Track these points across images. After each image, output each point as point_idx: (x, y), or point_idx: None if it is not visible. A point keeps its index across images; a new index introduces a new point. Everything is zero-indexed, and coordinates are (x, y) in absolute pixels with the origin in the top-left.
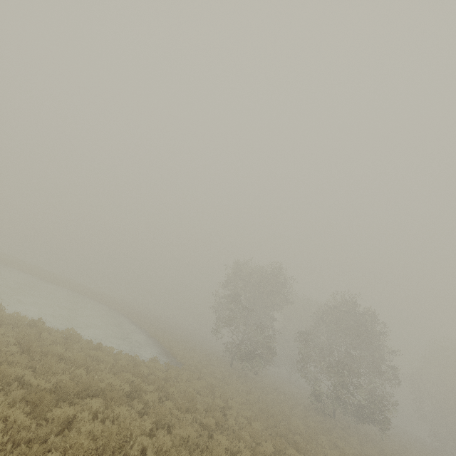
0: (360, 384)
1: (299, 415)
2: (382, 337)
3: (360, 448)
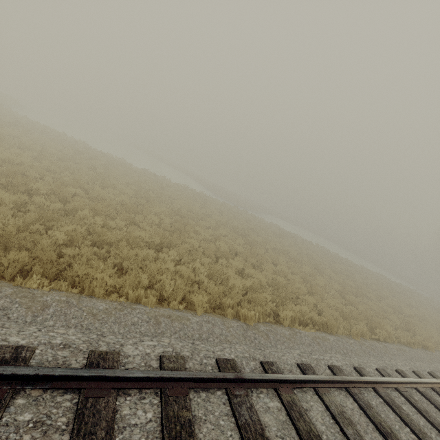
0: None
1: None
2: None
3: None
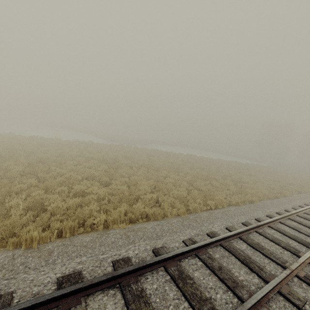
0: None
1: None
2: None
3: None
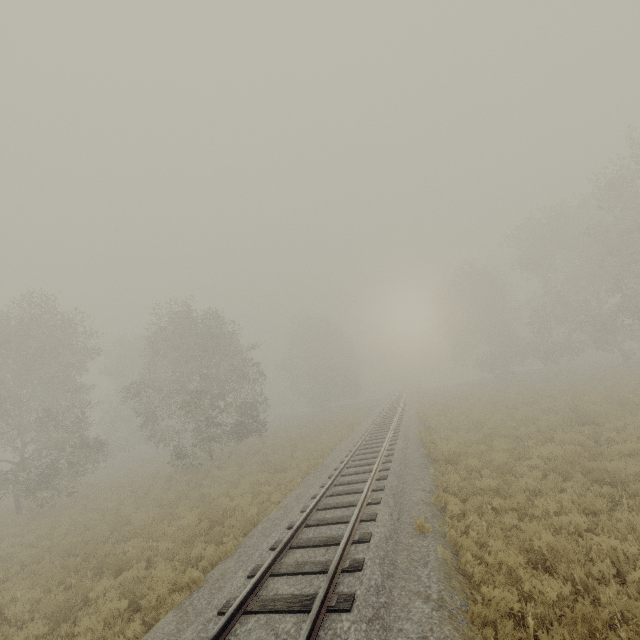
0: (227, 404)
1: (154, 497)
2: (234, 338)
3: (239, 473)
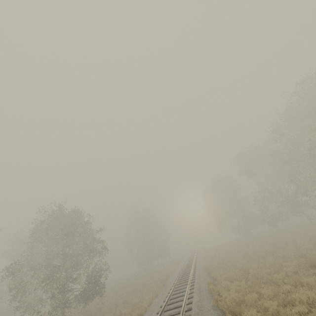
0: (79, 273)
1: None
2: (87, 225)
3: None
